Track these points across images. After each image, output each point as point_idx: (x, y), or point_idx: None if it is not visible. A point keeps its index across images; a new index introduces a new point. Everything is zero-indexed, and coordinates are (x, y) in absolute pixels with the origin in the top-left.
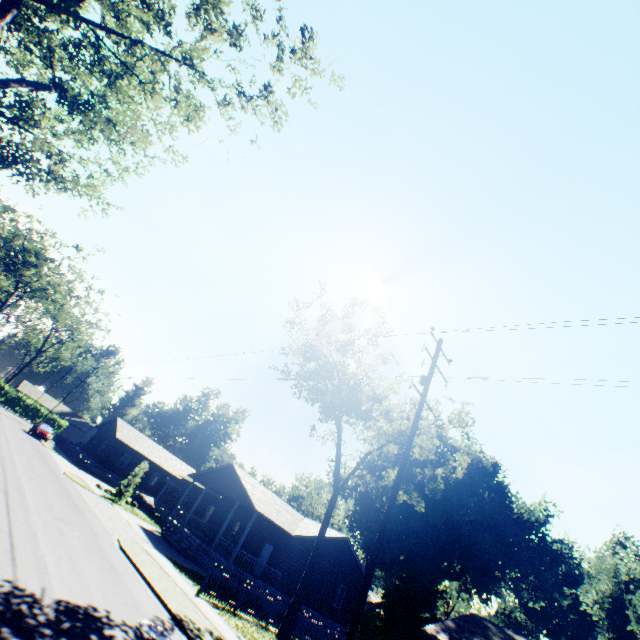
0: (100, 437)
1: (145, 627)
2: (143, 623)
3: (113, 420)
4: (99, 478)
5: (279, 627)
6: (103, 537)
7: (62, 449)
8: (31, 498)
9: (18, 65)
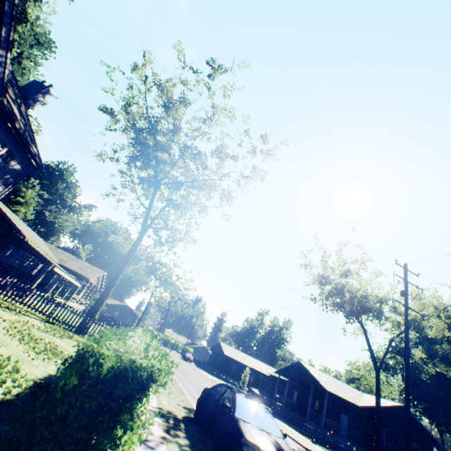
0: (214, 355)
1: (296, 449)
2: (294, 448)
3: (218, 343)
4: (223, 380)
5: None
6: None
7: (199, 365)
8: None
9: (147, 195)
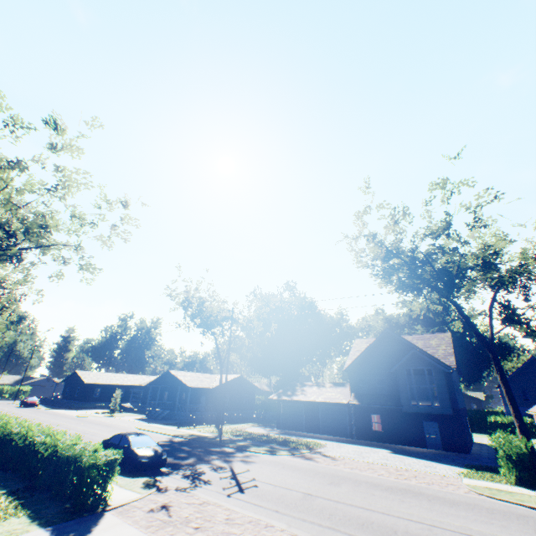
0: (71, 387)
1: (166, 440)
2: (165, 439)
3: (73, 373)
4: (88, 409)
5: (215, 423)
6: (130, 429)
7: (50, 405)
8: (94, 431)
9: None
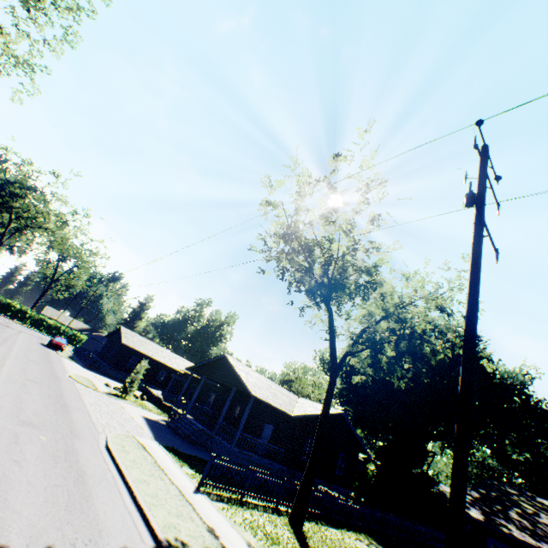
0: (110, 344)
1: None
2: None
3: (119, 329)
4: (112, 378)
5: (291, 511)
6: (85, 438)
7: (79, 357)
8: None
9: None
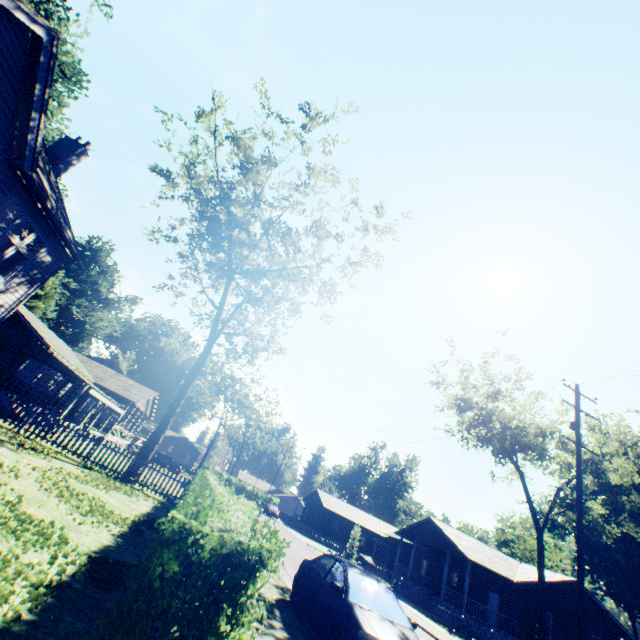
0: (309, 508)
1: None
2: None
3: (314, 492)
4: (322, 544)
5: None
6: None
7: (287, 523)
8: None
9: (215, 286)
